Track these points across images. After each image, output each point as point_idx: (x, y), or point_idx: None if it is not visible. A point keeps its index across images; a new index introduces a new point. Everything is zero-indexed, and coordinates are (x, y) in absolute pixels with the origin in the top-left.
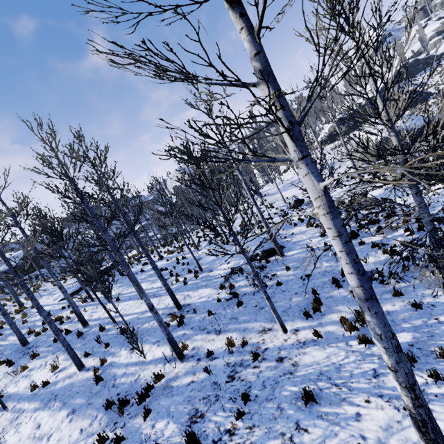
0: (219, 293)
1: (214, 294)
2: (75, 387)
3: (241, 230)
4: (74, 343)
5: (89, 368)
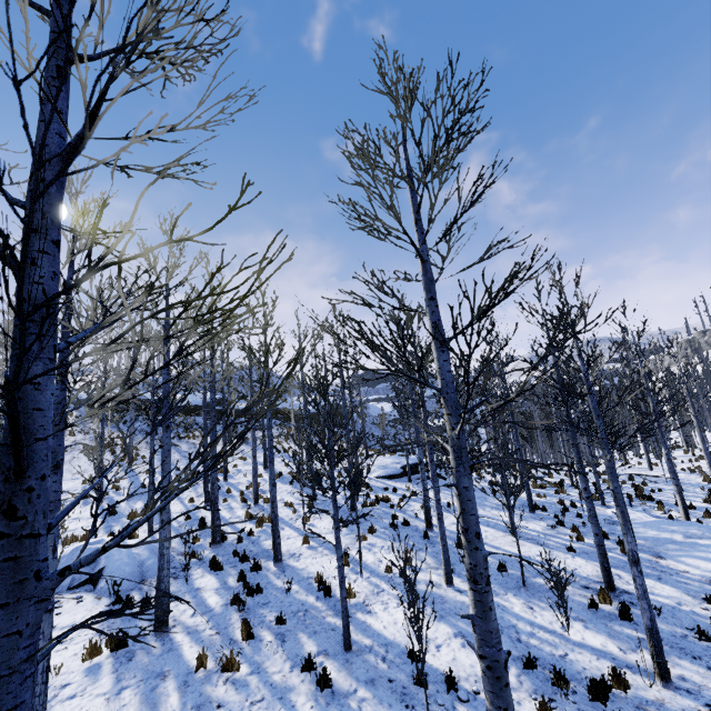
0: (708, 609)
1: (692, 604)
2: (449, 604)
3: (710, 510)
4: (420, 542)
5: (459, 589)
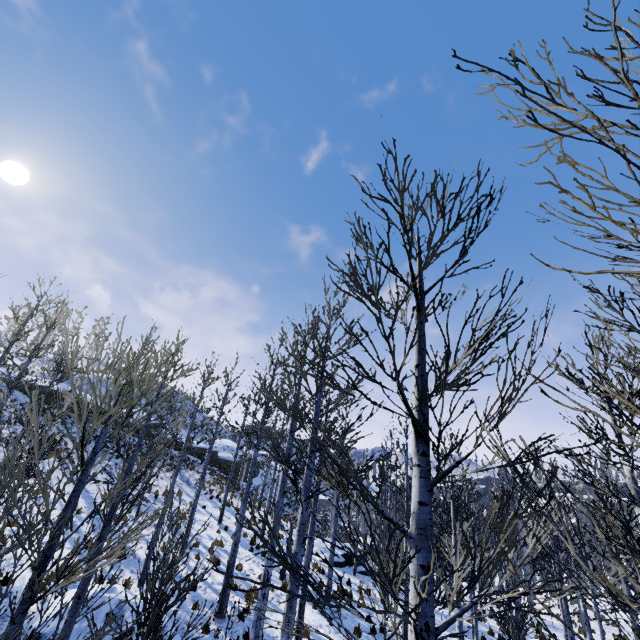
0: None
1: None
2: None
3: None
4: None
5: None
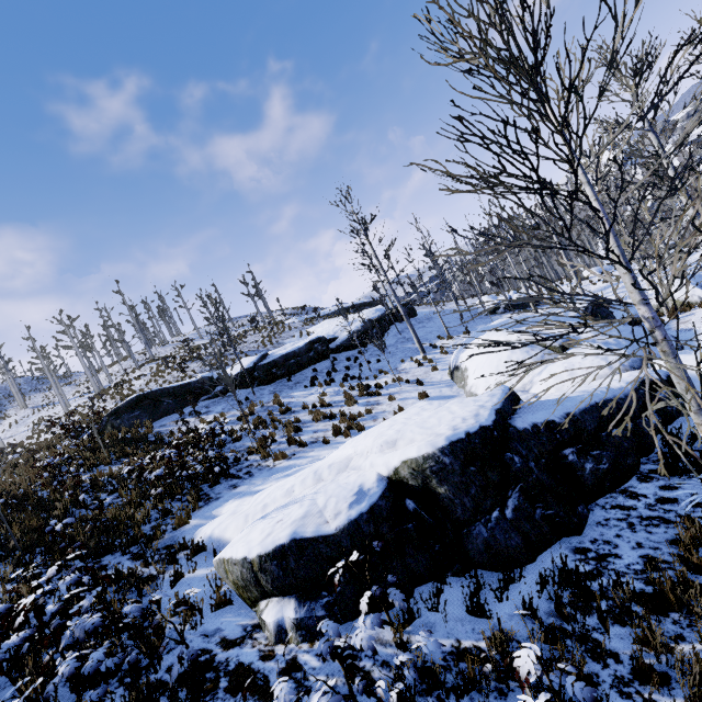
0: None
1: None
2: None
3: None
4: None
5: None
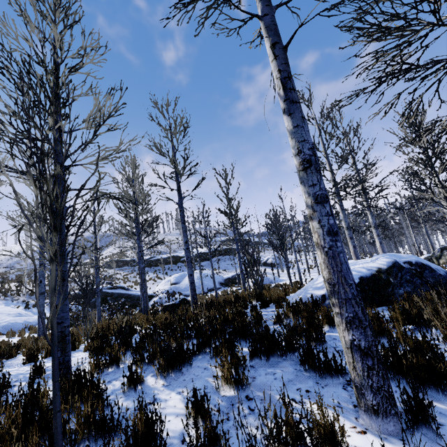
0: None
1: None
2: None
3: None
4: None
5: None
